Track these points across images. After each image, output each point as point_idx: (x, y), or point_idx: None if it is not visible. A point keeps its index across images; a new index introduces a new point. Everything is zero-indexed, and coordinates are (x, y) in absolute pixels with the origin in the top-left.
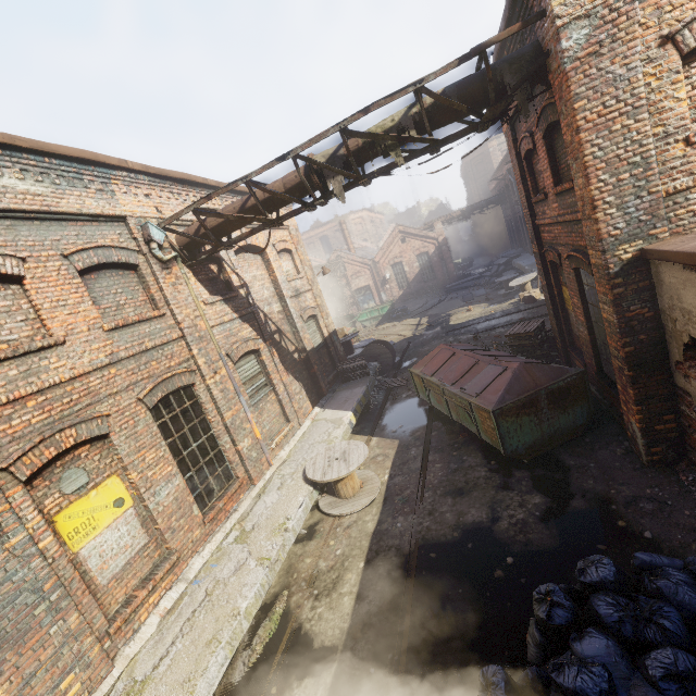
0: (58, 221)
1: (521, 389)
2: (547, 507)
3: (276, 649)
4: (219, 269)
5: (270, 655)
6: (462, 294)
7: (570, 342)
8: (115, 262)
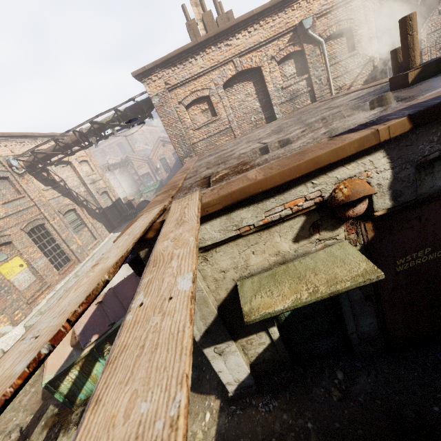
0: None
1: None
2: None
3: None
4: (47, 174)
5: None
6: None
7: None
8: None
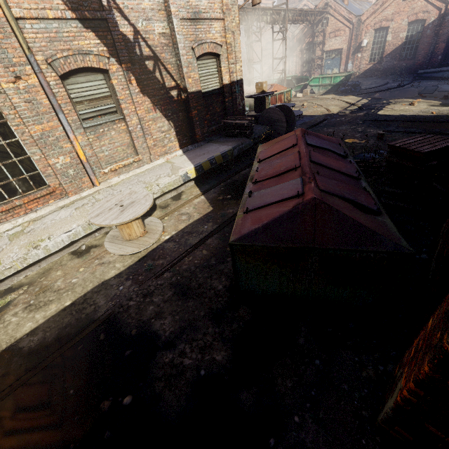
0: None
1: (286, 235)
2: (219, 373)
3: None
4: None
5: None
6: (428, 84)
7: None
8: None
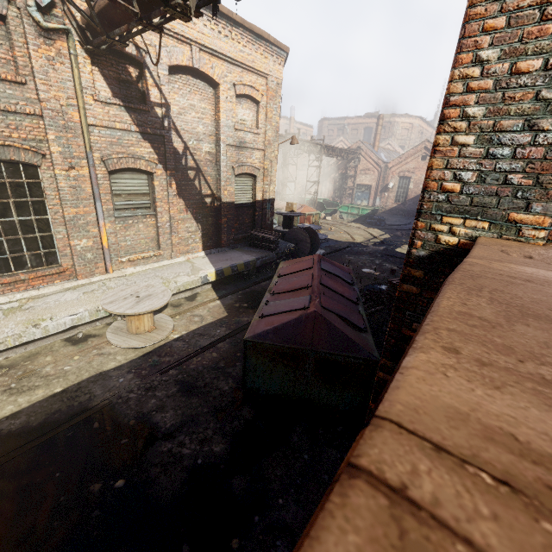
0: None
1: (291, 337)
2: (215, 462)
3: None
4: (140, 75)
5: None
6: None
7: None
8: None
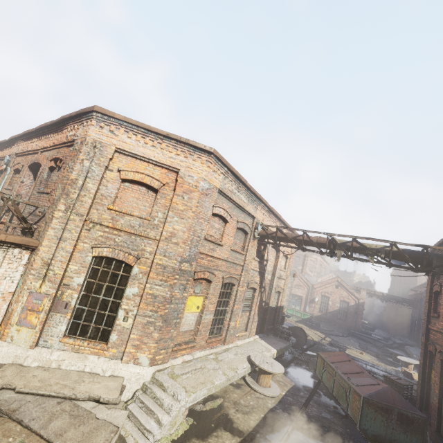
0: (242, 210)
1: (384, 398)
2: None
3: (215, 414)
4: (263, 248)
5: (212, 413)
6: (360, 342)
7: (425, 407)
8: (244, 229)
